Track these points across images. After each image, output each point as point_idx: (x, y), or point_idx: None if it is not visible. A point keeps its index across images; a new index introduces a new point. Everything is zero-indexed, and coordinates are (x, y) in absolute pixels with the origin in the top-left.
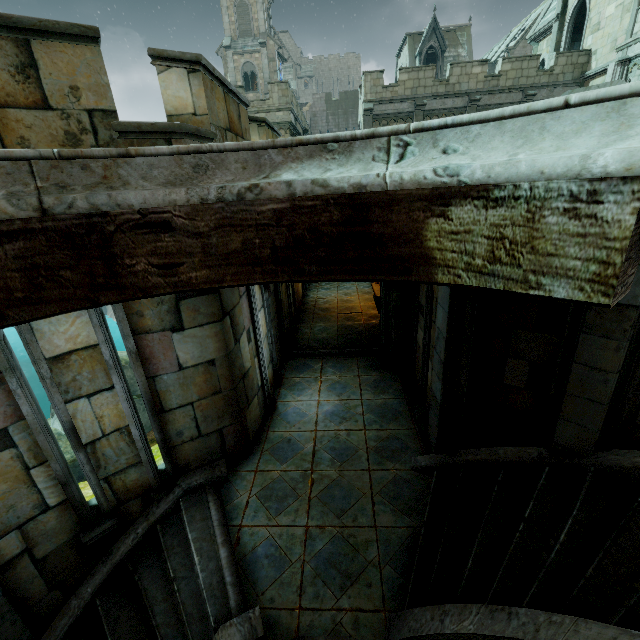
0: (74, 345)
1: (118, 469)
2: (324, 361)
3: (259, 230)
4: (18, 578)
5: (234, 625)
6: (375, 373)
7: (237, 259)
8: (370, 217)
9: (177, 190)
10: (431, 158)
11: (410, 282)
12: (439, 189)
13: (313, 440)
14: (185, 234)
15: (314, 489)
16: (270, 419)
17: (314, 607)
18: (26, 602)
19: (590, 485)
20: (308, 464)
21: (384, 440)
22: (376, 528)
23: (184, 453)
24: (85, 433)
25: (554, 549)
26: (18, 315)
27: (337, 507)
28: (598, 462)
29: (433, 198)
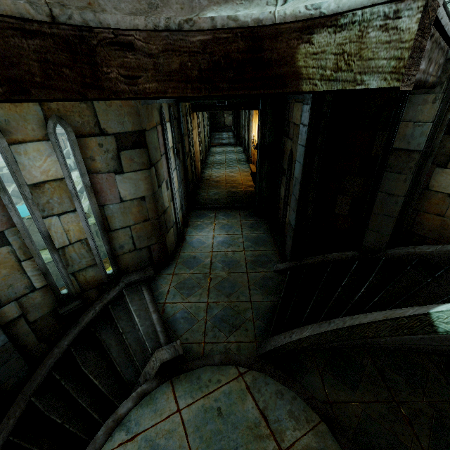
0: (47, 177)
1: (81, 268)
2: (217, 212)
3: (191, 56)
4: (18, 332)
5: (164, 349)
6: (251, 219)
7: (176, 77)
8: (263, 46)
9: (139, 17)
10: (304, 1)
11: (286, 94)
12: (307, 22)
13: (210, 257)
14: (142, 54)
15: (212, 283)
16: (181, 245)
17: (213, 342)
18: (24, 348)
19: (381, 266)
20: (207, 270)
21: (257, 256)
22: (251, 302)
23: (125, 261)
24: (57, 241)
25: (357, 295)
26: (37, 94)
27: (226, 292)
28: (387, 254)
29: (303, 29)
